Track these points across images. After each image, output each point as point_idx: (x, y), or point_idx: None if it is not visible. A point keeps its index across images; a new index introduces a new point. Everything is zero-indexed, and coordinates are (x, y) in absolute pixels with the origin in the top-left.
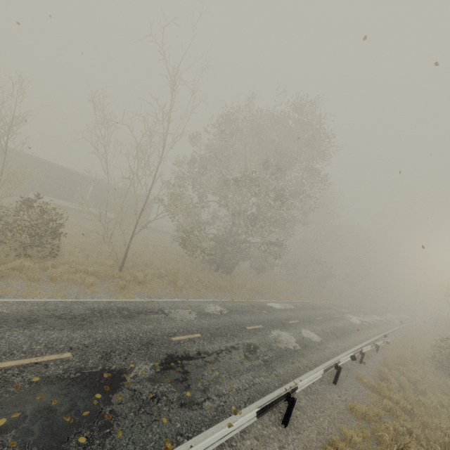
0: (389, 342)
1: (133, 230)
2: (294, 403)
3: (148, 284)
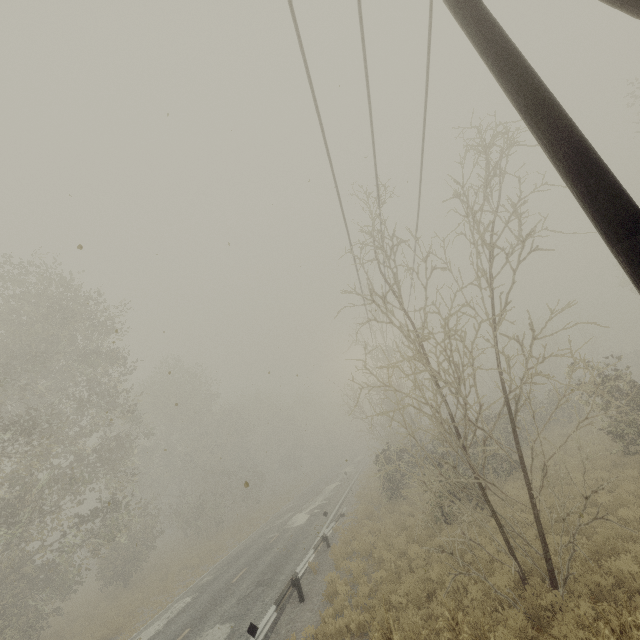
0: (345, 511)
1: None
2: None
3: None
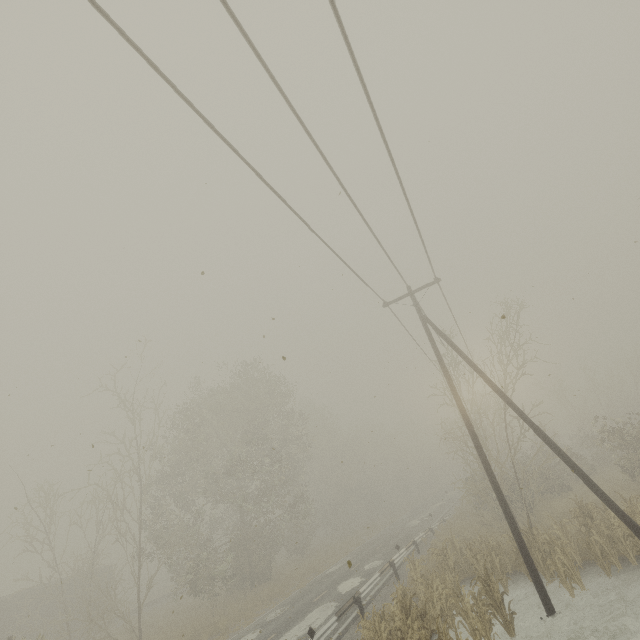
0: (446, 519)
1: (138, 602)
2: (360, 600)
3: None
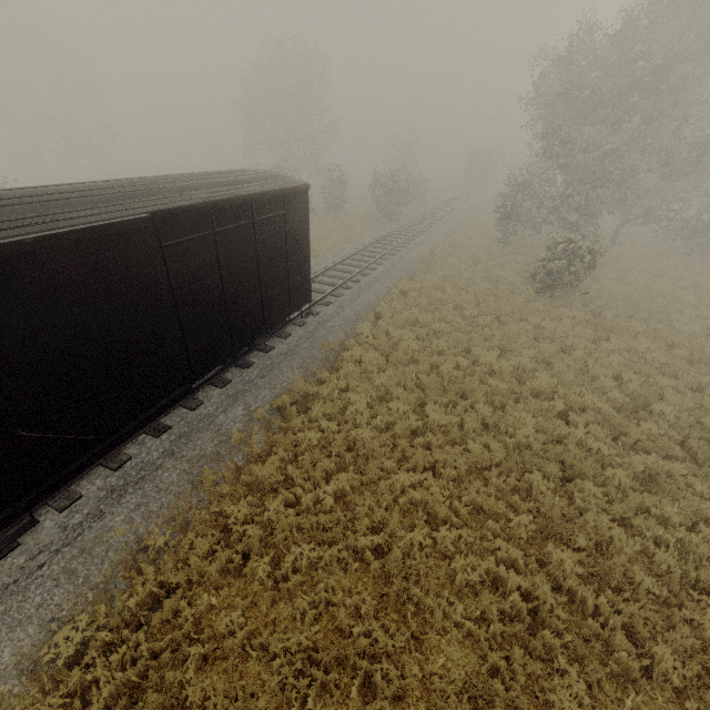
0: None
1: None
2: None
3: None
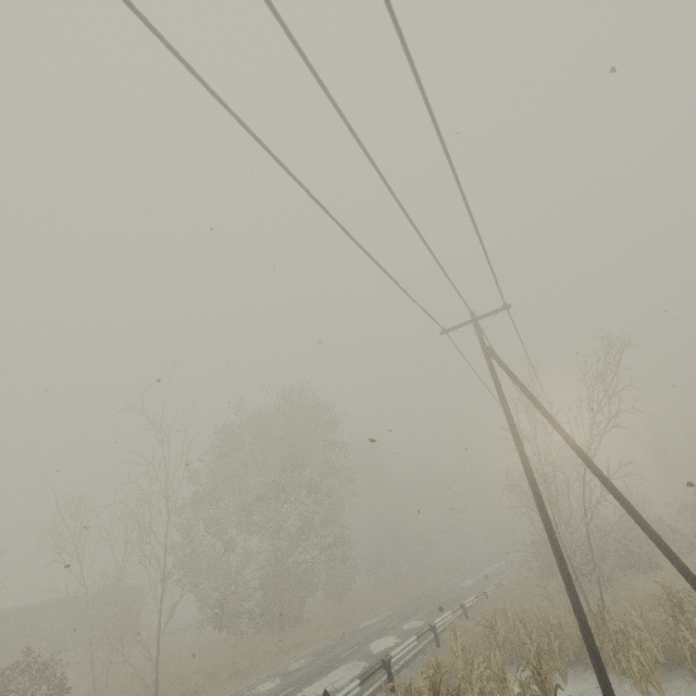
0: (505, 583)
1: (158, 630)
2: (389, 666)
3: (204, 691)
